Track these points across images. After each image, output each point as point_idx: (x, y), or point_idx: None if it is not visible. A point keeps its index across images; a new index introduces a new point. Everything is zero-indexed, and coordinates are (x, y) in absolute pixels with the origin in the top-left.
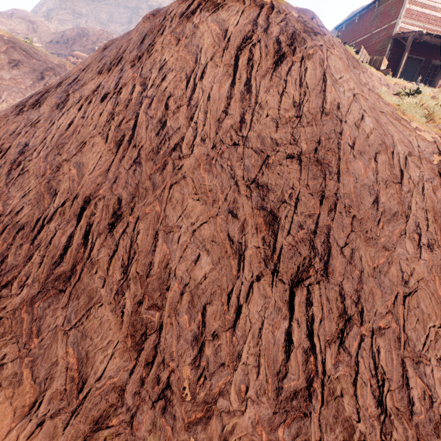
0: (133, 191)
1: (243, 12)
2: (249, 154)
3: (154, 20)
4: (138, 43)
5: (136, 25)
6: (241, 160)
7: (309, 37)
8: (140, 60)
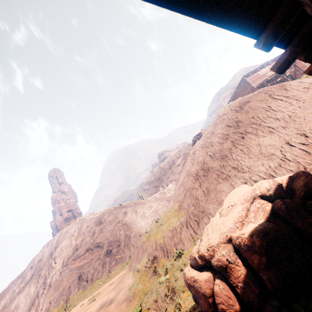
0: (296, 129)
1: (257, 95)
2: (310, 100)
3: (222, 123)
4: (227, 128)
5: (213, 131)
6: (311, 102)
7: (282, 83)
8: (239, 126)
